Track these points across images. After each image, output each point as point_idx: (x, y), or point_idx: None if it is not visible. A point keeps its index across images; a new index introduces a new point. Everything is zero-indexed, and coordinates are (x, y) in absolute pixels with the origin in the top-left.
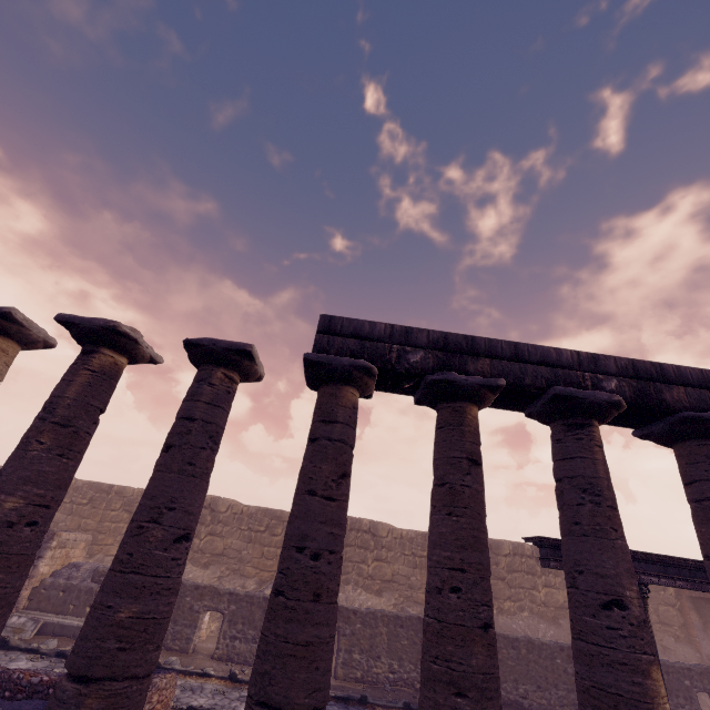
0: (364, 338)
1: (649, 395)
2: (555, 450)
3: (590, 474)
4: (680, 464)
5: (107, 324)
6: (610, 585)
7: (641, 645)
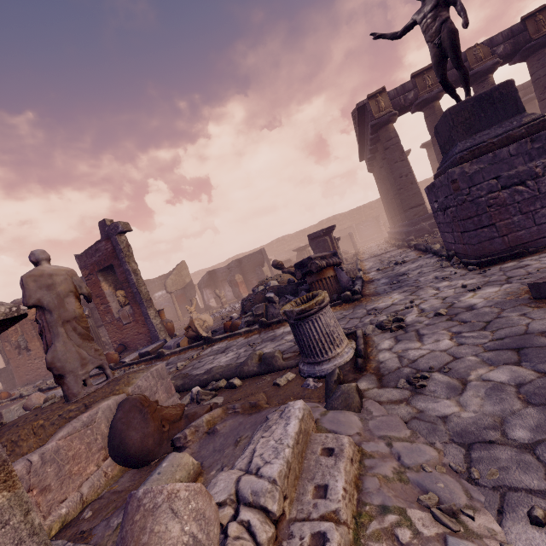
0: None
1: None
2: None
3: None
4: None
5: None
6: None
7: None
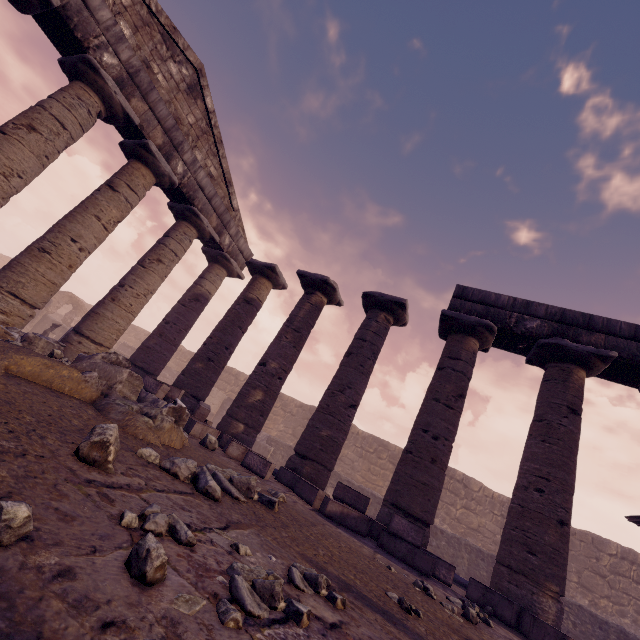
0: (489, 305)
1: None
2: None
3: None
4: None
5: (322, 278)
6: None
7: None
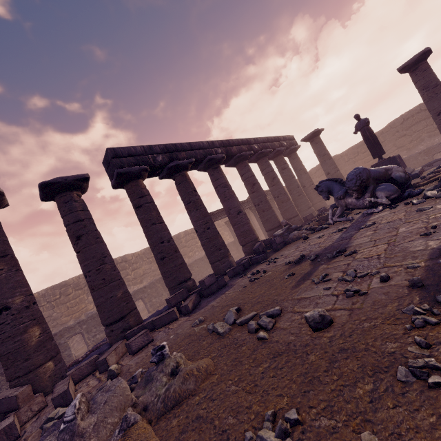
0: (135, 156)
1: (229, 152)
2: (212, 179)
3: (224, 182)
4: (239, 171)
5: None
6: (238, 208)
7: (247, 218)
